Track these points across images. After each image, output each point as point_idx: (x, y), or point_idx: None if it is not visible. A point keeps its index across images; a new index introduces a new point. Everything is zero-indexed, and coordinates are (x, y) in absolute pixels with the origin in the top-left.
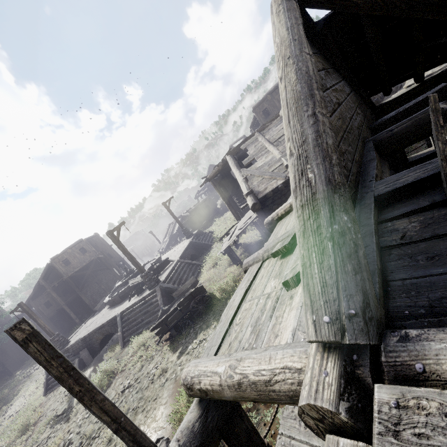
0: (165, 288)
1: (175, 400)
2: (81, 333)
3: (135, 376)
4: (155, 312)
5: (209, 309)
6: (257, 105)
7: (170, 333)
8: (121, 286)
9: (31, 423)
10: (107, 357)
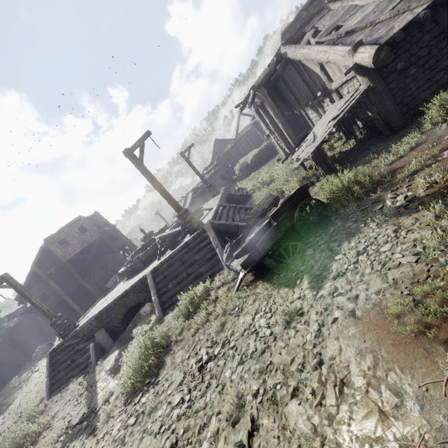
0: (218, 225)
1: (415, 352)
2: (92, 313)
3: (213, 340)
4: (207, 260)
5: (326, 219)
6: (287, 29)
7: (252, 273)
8: (139, 251)
9: (29, 442)
10: (138, 334)
